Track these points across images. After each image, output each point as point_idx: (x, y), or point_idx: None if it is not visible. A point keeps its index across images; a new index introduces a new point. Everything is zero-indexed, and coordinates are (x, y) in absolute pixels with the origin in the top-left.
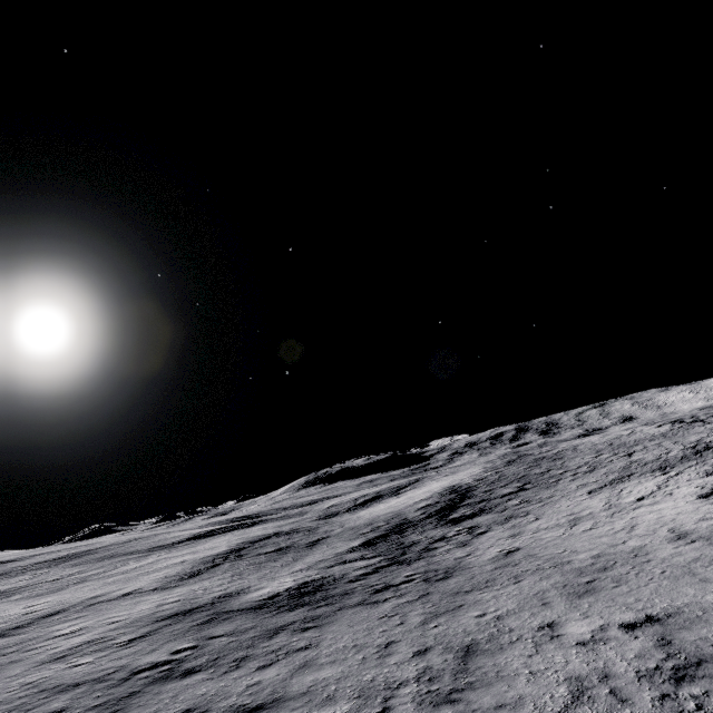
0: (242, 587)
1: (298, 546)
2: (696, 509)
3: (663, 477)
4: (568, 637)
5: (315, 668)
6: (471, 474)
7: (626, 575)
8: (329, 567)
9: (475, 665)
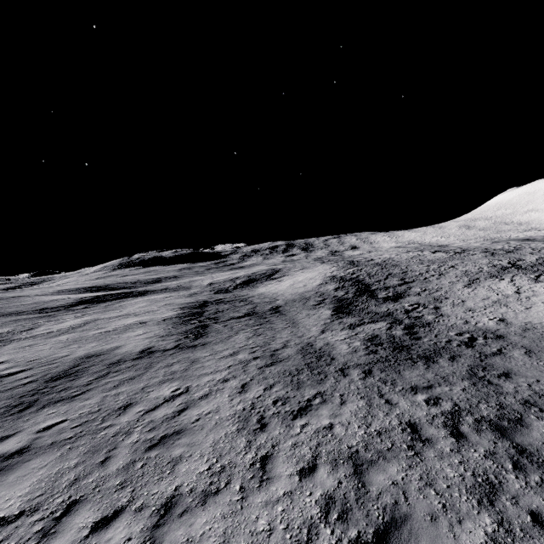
0: (303, 344)
1: (264, 312)
2: None
3: (506, 281)
4: None
5: None
6: (331, 269)
7: None
8: (351, 329)
9: None
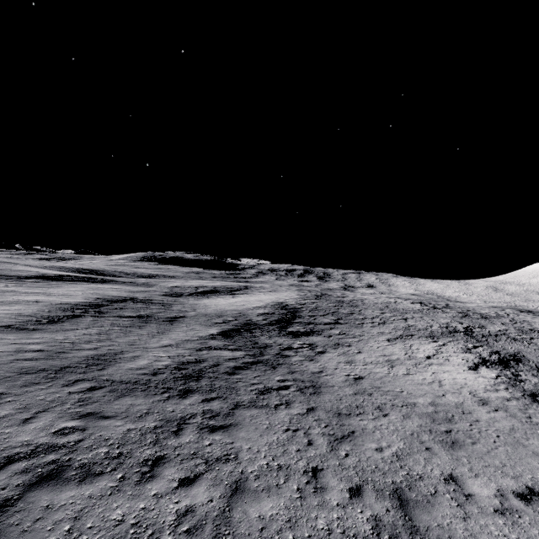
0: (115, 351)
1: (158, 318)
2: (476, 379)
3: (435, 344)
4: (481, 500)
5: (253, 497)
6: (291, 297)
7: (472, 432)
8: (198, 350)
9: (421, 524)
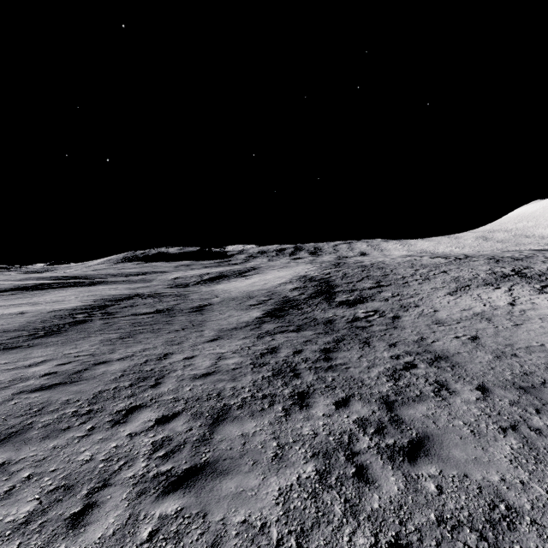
0: (156, 356)
1: (181, 310)
2: None
3: (501, 290)
4: None
5: None
6: (309, 269)
7: None
8: (257, 337)
9: None
